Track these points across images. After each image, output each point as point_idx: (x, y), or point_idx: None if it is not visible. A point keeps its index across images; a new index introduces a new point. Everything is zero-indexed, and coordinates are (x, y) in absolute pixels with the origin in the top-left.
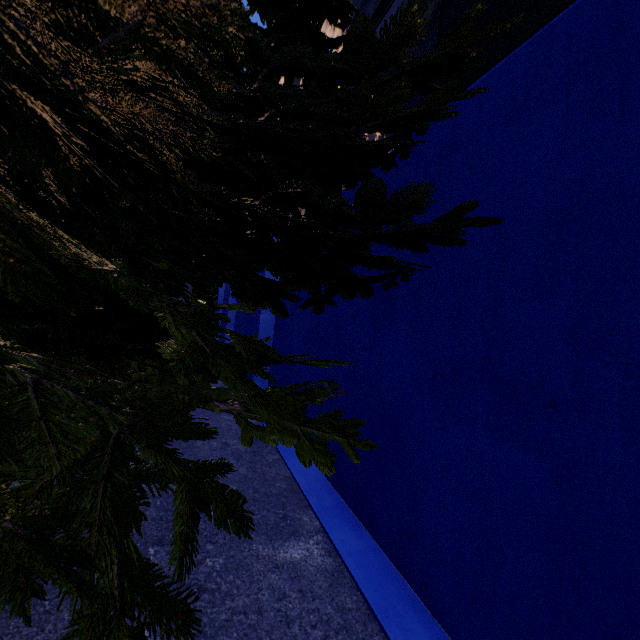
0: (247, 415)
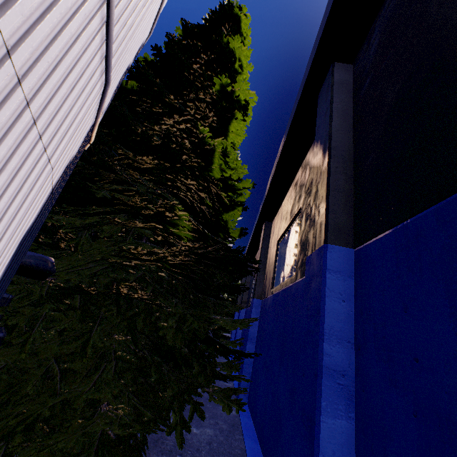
0: (213, 393)
